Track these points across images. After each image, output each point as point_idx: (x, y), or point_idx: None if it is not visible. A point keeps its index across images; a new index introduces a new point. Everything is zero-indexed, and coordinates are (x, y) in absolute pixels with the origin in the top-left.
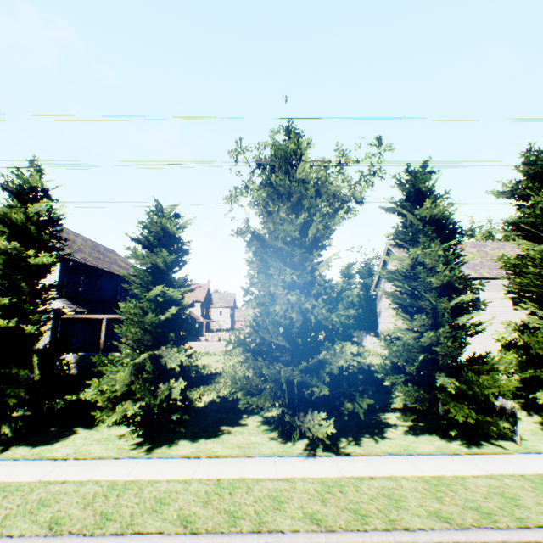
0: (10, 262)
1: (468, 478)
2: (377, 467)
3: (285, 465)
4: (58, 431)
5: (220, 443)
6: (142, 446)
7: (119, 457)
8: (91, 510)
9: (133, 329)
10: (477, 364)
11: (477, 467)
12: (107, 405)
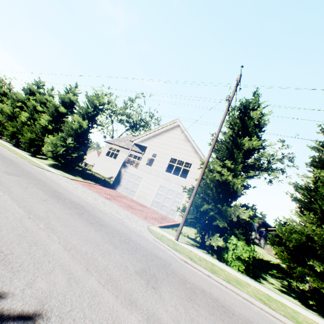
0: None
1: None
2: None
3: None
4: None
5: None
6: None
7: None
8: None
9: None
10: None
11: None
12: None
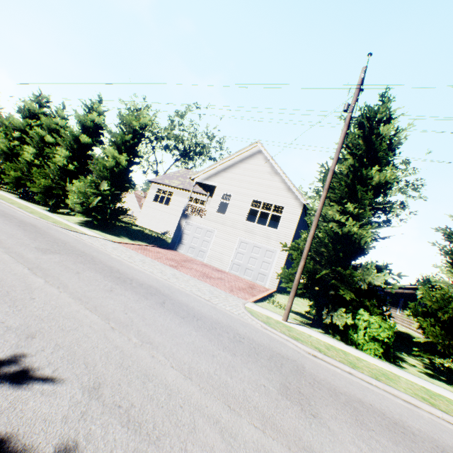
0: None
1: None
2: None
3: None
4: None
5: None
6: None
7: None
8: None
9: None
10: None
11: None
12: None
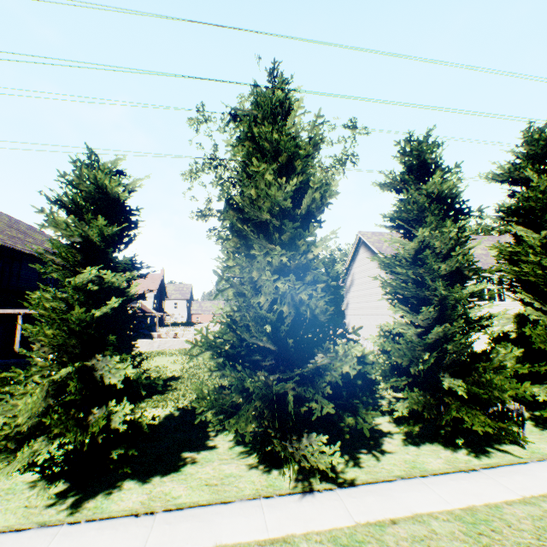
0: None
1: (503, 506)
2: (395, 502)
3: (277, 513)
4: None
5: (182, 481)
6: (66, 499)
7: (22, 528)
8: None
9: (49, 331)
10: (480, 361)
11: (504, 488)
12: (5, 446)
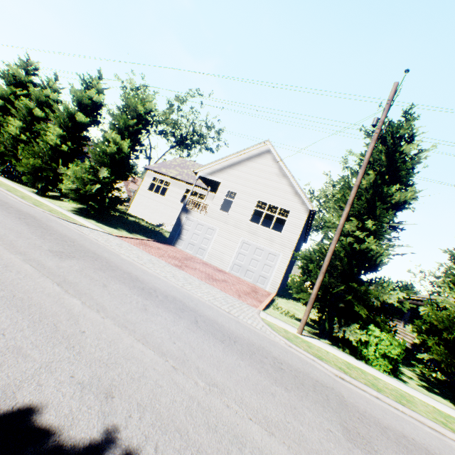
0: None
1: None
2: None
3: None
4: None
5: None
6: None
7: None
8: None
9: None
10: None
11: None
12: None
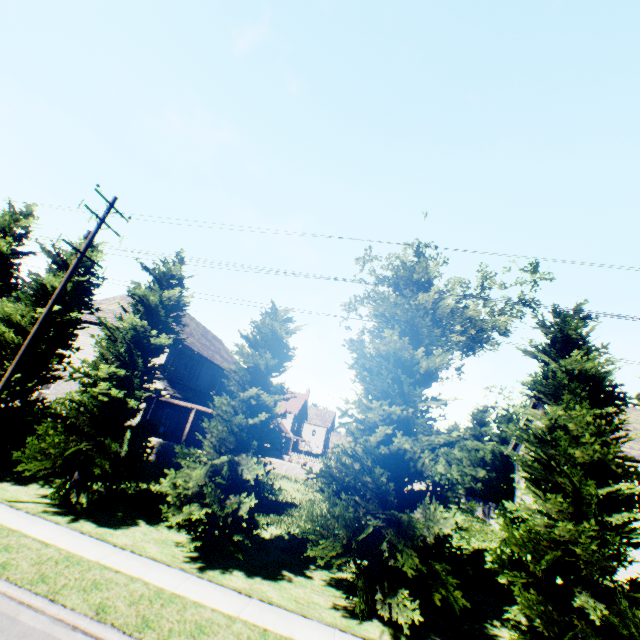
0: (136, 338)
1: None
2: None
3: None
4: (123, 517)
5: (276, 588)
6: (196, 562)
7: (171, 565)
8: (135, 609)
9: (220, 427)
10: None
11: None
12: (175, 501)
